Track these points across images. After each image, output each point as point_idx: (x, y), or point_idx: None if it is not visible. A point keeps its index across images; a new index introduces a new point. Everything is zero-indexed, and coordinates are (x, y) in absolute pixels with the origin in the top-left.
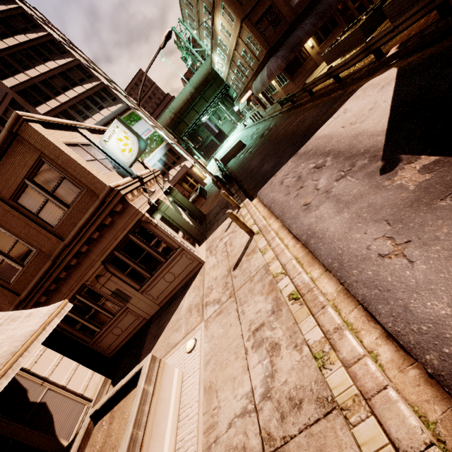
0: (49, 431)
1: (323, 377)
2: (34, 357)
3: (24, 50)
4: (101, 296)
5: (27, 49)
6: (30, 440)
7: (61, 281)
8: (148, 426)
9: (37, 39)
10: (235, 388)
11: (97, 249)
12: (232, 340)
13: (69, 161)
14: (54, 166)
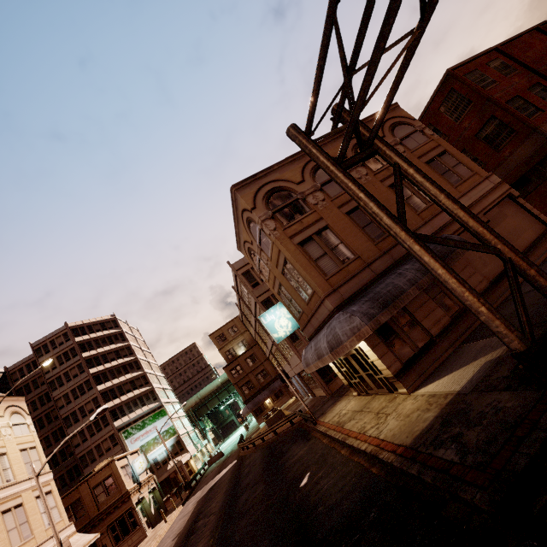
0: None
1: None
2: None
3: (119, 367)
4: None
5: (120, 366)
6: None
7: (86, 533)
8: None
9: (129, 360)
10: None
11: (109, 518)
12: None
13: (120, 476)
14: (114, 477)
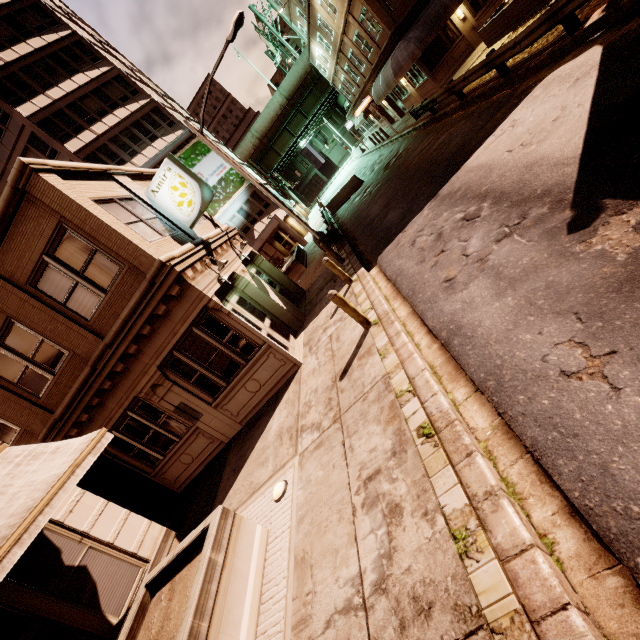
0: (91, 605)
1: (465, 572)
2: (68, 504)
3: (41, 60)
4: (161, 413)
5: (45, 58)
6: (67, 617)
7: (105, 393)
8: (216, 613)
9: (57, 42)
10: (337, 567)
11: (149, 349)
12: (334, 489)
13: (100, 226)
14: (80, 234)
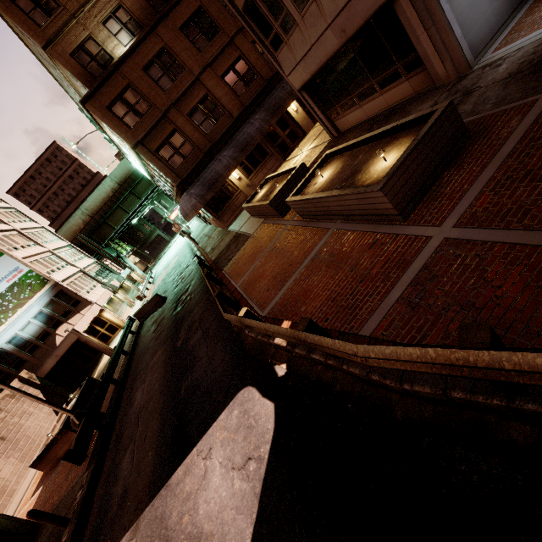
0: None
1: None
2: None
3: None
4: None
5: None
6: None
7: None
8: None
9: None
10: None
11: None
12: None
13: None
14: None
